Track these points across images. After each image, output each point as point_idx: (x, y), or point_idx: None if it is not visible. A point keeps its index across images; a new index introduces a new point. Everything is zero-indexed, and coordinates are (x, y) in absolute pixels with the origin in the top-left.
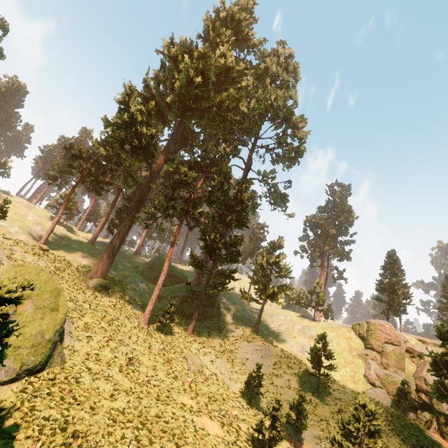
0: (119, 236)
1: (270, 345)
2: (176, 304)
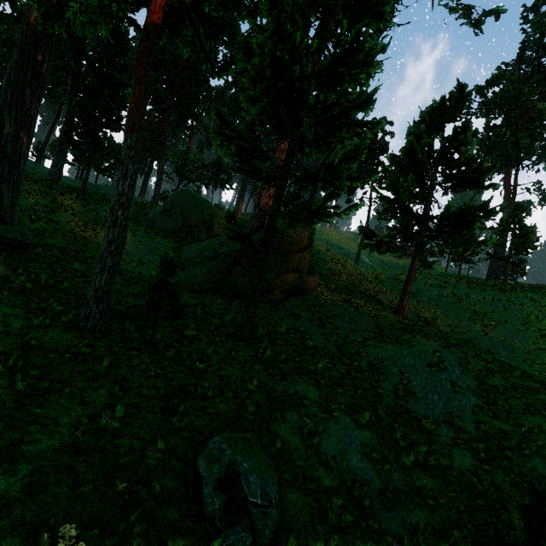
0: (8, 99)
1: (448, 344)
2: (215, 271)
